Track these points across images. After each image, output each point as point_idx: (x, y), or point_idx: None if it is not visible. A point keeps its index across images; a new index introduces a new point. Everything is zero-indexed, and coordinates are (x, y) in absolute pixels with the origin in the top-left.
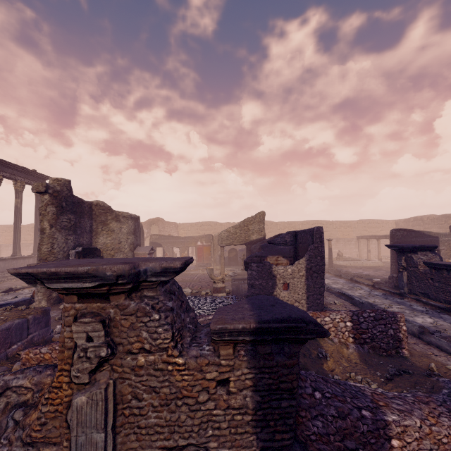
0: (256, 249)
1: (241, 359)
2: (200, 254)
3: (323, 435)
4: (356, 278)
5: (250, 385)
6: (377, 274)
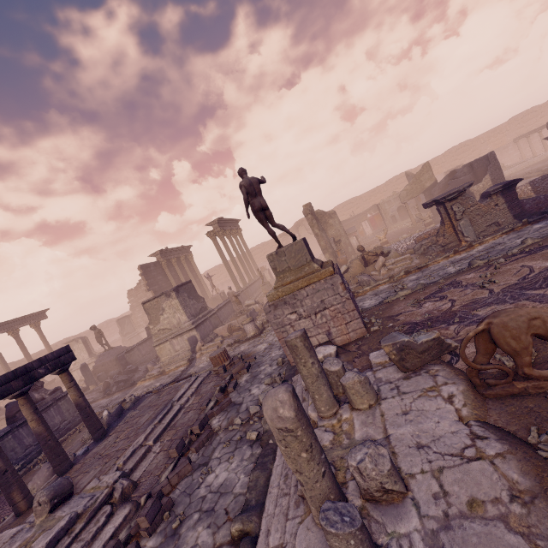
0: (436, 191)
1: (499, 197)
2: (373, 223)
3: (529, 207)
4: (526, 176)
5: (504, 203)
6: (545, 165)
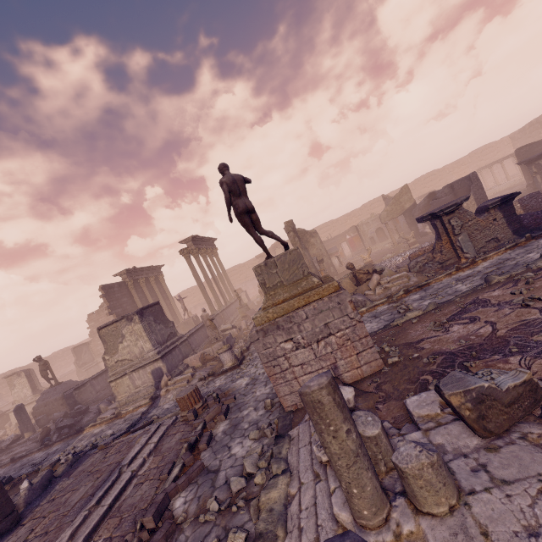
0: (417, 212)
1: (497, 212)
2: (352, 245)
3: (528, 223)
4: None
5: (502, 217)
6: (514, 190)
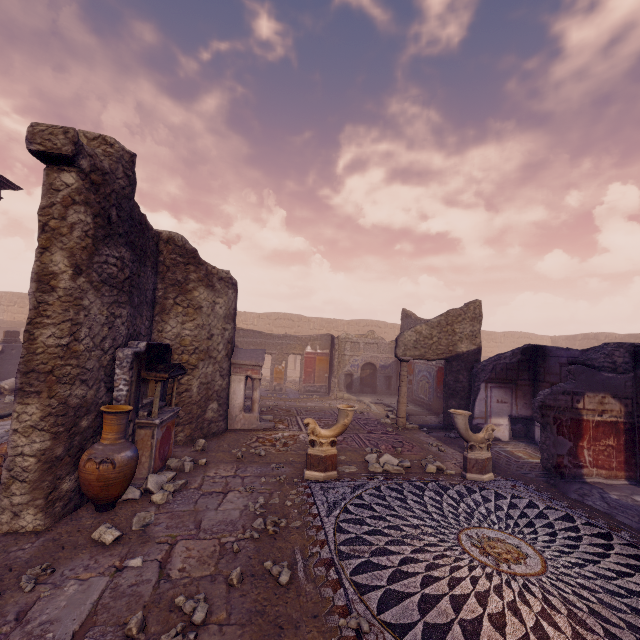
0: (486, 372)
1: None
2: (309, 368)
3: None
4: None
5: None
6: None
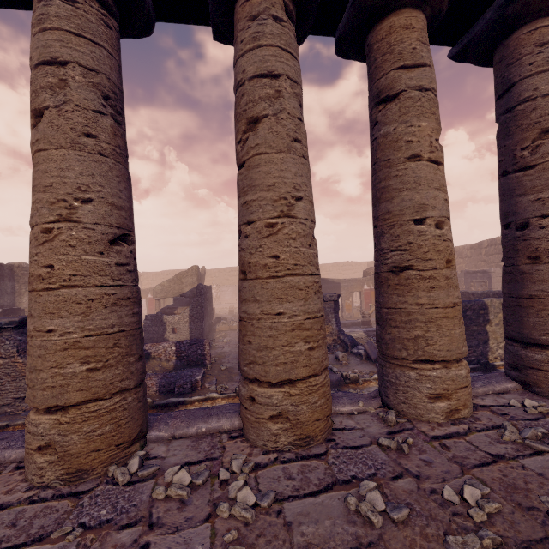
0: None
1: None
2: (151, 306)
3: None
4: None
5: None
6: None
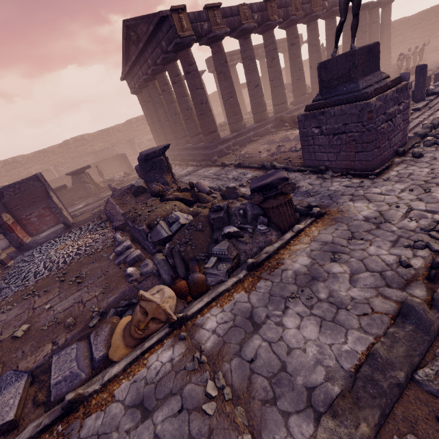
0: None
1: None
2: None
3: None
4: None
5: None
6: None
